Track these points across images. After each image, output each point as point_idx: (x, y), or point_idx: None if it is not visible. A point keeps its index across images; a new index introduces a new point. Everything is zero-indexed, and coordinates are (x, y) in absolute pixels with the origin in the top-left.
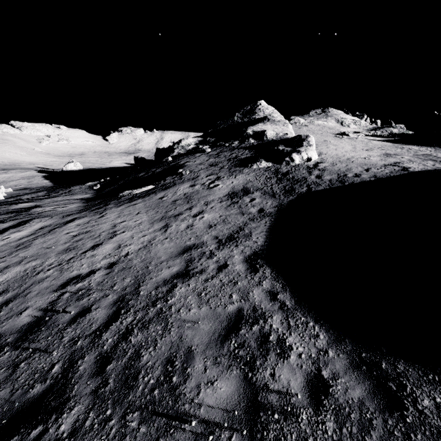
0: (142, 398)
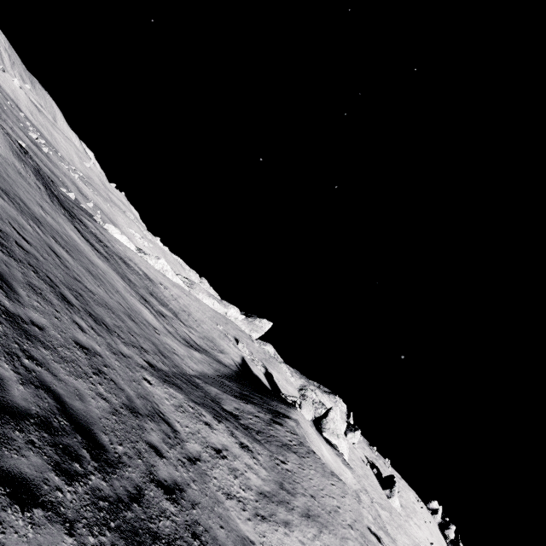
0: None
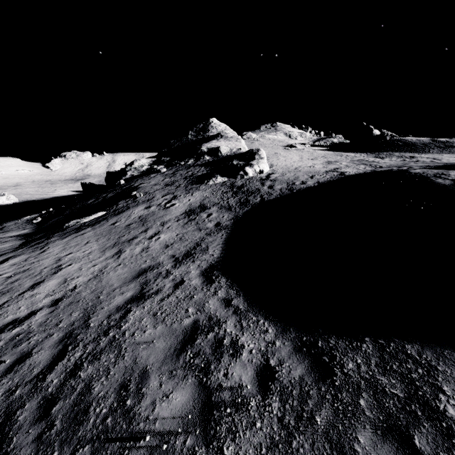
0: (94, 430)
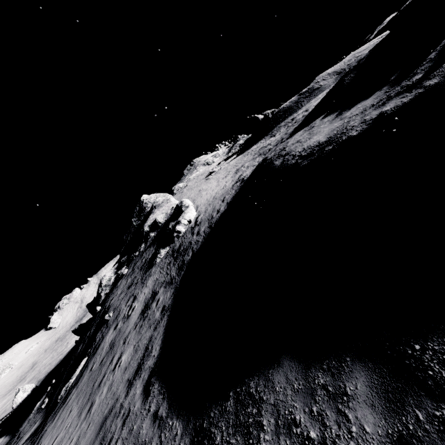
0: None
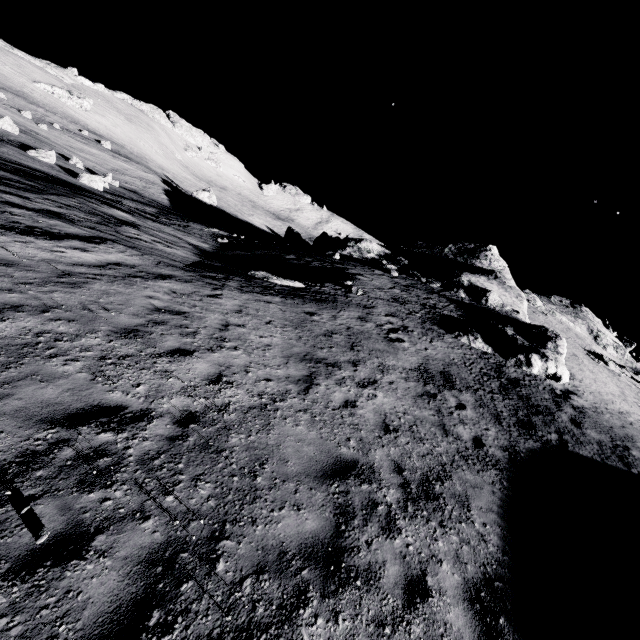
0: None
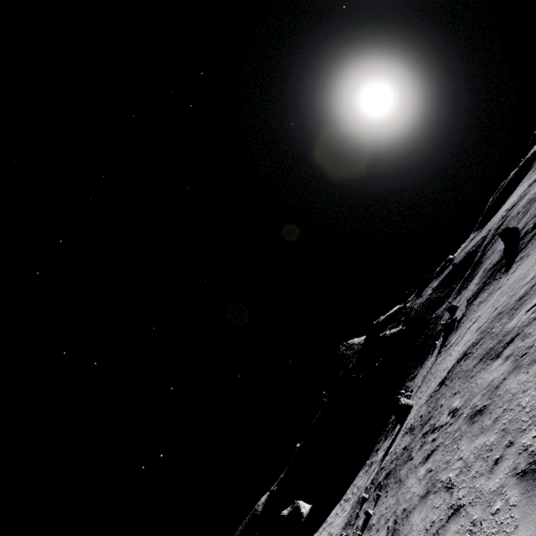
0: None
